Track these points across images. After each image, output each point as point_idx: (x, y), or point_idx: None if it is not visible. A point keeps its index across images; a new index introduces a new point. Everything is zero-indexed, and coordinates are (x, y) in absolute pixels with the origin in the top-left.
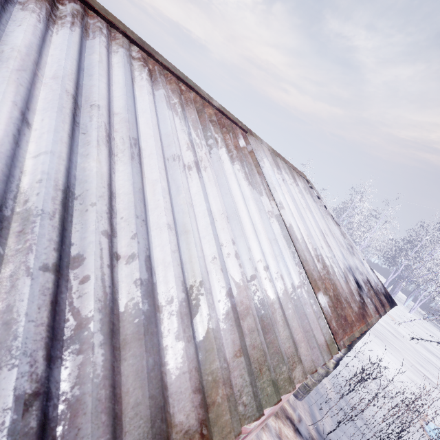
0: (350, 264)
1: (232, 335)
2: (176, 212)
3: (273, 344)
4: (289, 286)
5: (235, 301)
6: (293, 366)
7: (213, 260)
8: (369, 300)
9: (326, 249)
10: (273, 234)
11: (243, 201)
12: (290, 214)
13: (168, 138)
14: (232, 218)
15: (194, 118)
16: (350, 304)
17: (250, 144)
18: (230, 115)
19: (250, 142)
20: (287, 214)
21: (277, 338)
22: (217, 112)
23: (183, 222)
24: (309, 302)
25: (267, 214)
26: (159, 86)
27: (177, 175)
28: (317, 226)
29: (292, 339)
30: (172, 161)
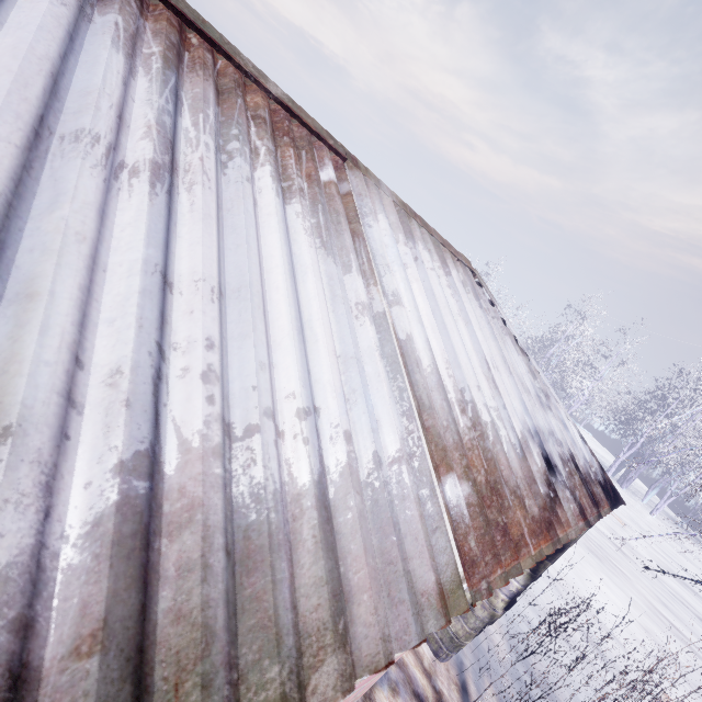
0: (538, 424)
1: (88, 588)
2: (24, 249)
3: (258, 604)
4: (367, 457)
5: (165, 487)
6: (316, 659)
7: (111, 378)
8: (568, 493)
9: (487, 393)
10: (352, 347)
11: (285, 270)
12: (415, 317)
13: (84, 98)
14: (236, 297)
15: (200, 93)
16: (524, 501)
17: (351, 182)
18: (309, 120)
19: (350, 178)
20: (404, 316)
21: (276, 587)
22: (279, 108)
23: (33, 273)
24: (413, 494)
25: (348, 305)
26: (111, 8)
27: (67, 170)
28: (478, 350)
29: (332, 585)
30: (70, 141)
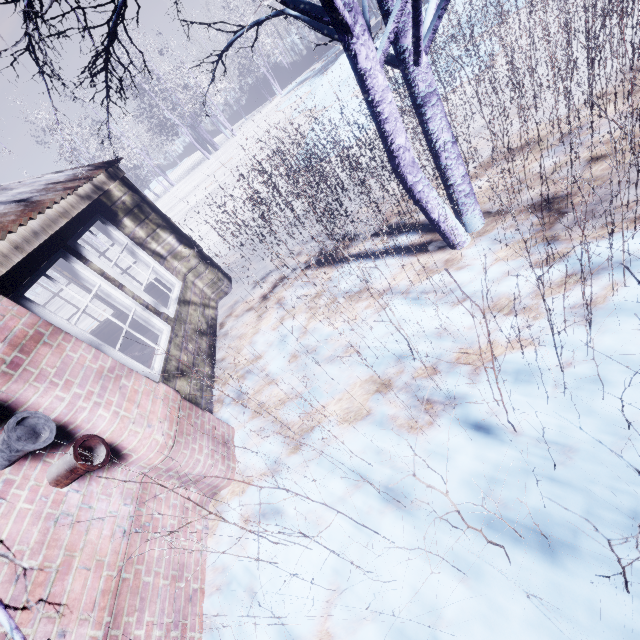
0: None
1: None
2: None
3: None
4: None
5: None
6: None
7: None
8: (49, 194)
9: None
10: None
11: None
12: None
13: None
14: None
15: None
16: None
17: None
18: None
19: None
20: None
21: None
22: None
23: None
24: None
25: None
26: None
27: None
28: None
29: None
30: None
